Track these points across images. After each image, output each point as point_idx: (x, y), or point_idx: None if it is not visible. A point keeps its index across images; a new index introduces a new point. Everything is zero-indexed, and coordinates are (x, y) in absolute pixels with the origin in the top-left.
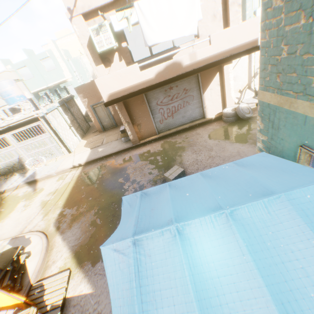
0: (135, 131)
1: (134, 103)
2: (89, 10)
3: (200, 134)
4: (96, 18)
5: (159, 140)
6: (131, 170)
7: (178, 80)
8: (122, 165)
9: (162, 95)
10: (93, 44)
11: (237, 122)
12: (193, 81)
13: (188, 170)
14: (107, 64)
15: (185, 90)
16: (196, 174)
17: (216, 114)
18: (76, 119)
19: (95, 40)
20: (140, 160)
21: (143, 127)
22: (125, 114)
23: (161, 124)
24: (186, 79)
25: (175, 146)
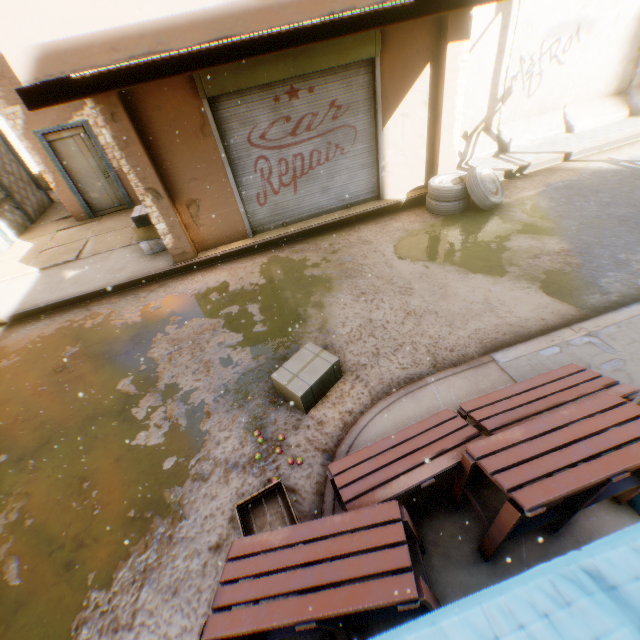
0: (182, 223)
1: (172, 128)
2: None
3: (371, 242)
4: None
5: (255, 252)
6: (165, 346)
7: (327, 39)
8: (136, 329)
9: (266, 115)
10: None
11: (466, 215)
12: (358, 82)
13: (348, 356)
14: None
15: (334, 107)
16: (577, 593)
17: (410, 190)
18: None
19: None
20: (196, 313)
21: (207, 211)
22: (142, 163)
23: (260, 206)
24: (339, 71)
25: (304, 274)
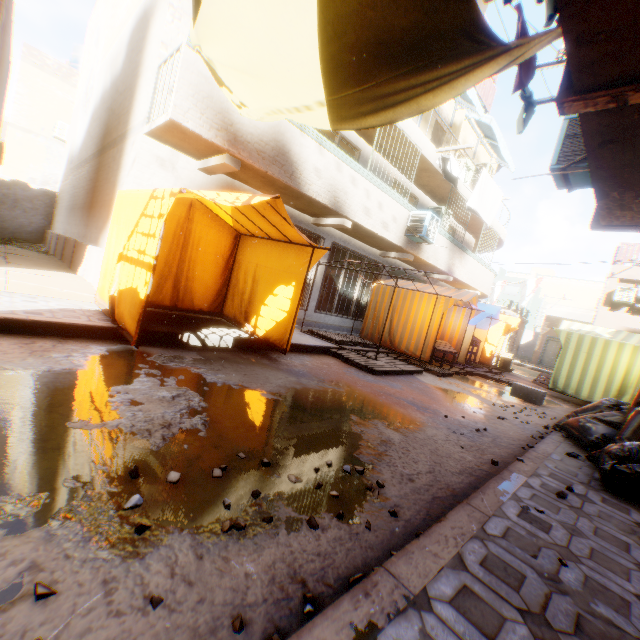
0: None
1: None
2: (626, 278)
3: None
4: (627, 284)
5: None
6: None
7: None
8: None
9: None
10: (611, 295)
11: None
12: None
13: None
14: (610, 309)
15: None
16: None
17: None
18: (514, 339)
19: (616, 293)
20: None
21: None
22: None
23: None
24: None
25: None
